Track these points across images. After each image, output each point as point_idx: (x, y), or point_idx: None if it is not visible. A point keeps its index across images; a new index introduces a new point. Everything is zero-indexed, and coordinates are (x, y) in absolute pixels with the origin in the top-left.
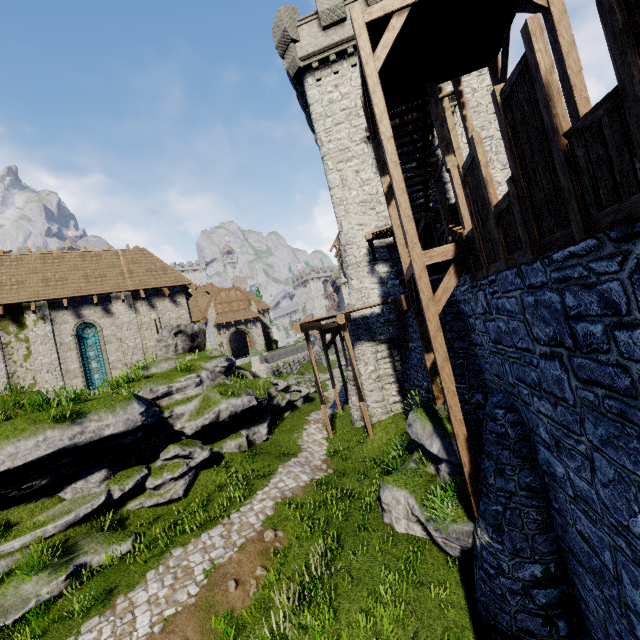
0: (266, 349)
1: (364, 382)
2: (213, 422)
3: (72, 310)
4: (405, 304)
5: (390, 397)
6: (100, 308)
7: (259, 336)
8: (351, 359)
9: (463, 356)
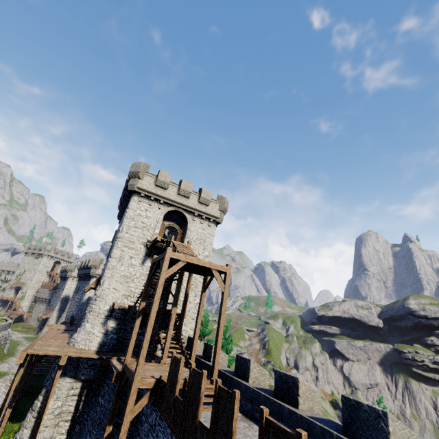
0: None
1: (46, 416)
2: None
3: None
4: (114, 379)
5: (58, 435)
6: None
7: None
8: (49, 395)
9: (129, 436)
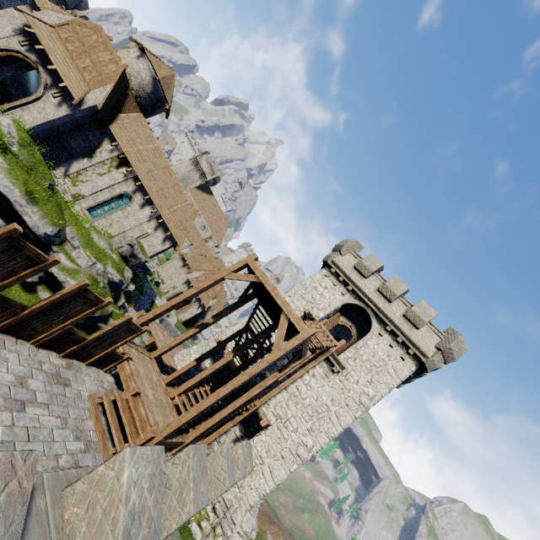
0: (185, 323)
1: None
2: (59, 279)
3: (137, 188)
4: None
5: None
6: (144, 201)
7: (191, 313)
8: None
9: None
